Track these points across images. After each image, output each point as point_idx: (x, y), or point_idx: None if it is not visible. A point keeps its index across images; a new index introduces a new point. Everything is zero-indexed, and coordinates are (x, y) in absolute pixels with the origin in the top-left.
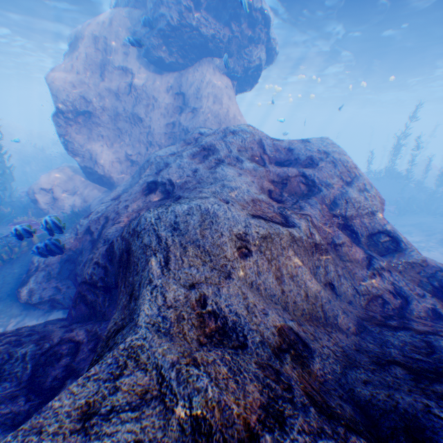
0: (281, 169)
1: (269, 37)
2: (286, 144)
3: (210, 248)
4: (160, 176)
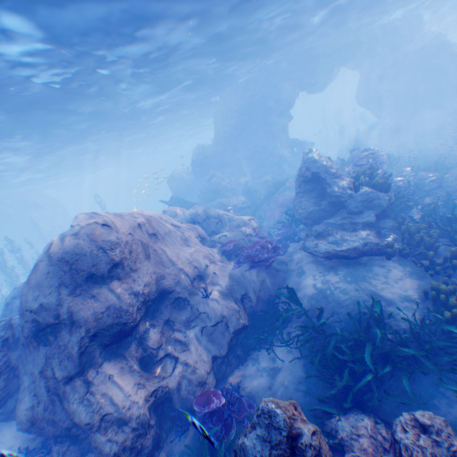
0: None
1: None
2: None
3: None
4: None
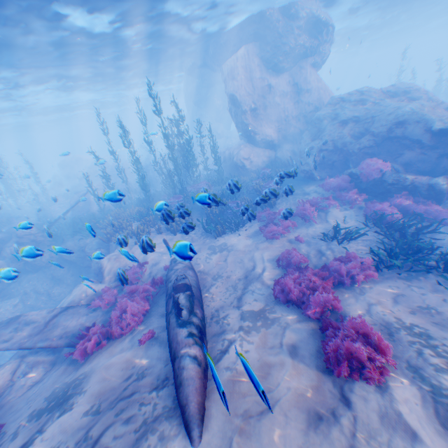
0: (396, 98)
1: (332, 37)
2: (384, 90)
3: (424, 110)
4: (344, 118)
